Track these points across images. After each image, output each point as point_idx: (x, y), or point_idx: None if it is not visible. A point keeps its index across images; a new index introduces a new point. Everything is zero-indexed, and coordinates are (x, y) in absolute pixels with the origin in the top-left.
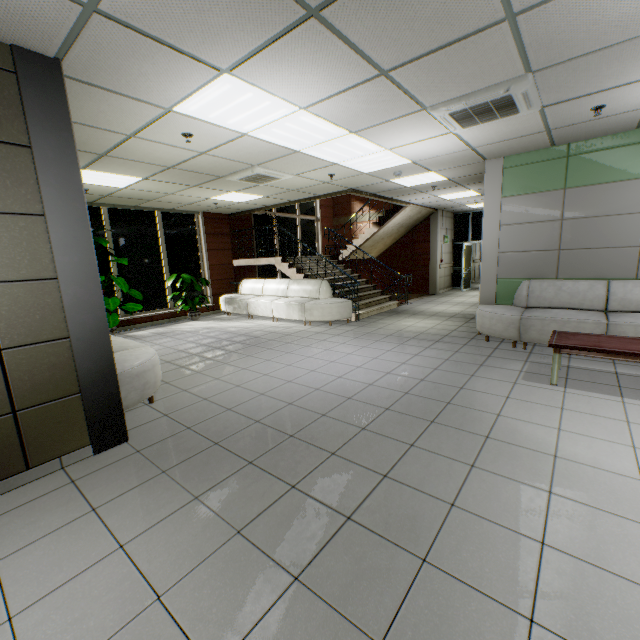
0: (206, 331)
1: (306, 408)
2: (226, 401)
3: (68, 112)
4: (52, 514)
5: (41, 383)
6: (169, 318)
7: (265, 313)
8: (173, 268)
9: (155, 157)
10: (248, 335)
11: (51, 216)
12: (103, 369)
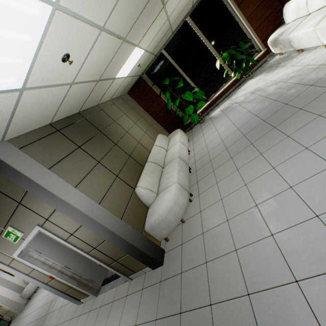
0: (249, 100)
1: (257, 323)
2: (209, 246)
3: (12, 167)
4: (131, 312)
5: (114, 253)
6: (234, 85)
7: (311, 44)
8: (219, 48)
9: (105, 57)
10: (279, 101)
11: (57, 208)
12: (127, 246)
